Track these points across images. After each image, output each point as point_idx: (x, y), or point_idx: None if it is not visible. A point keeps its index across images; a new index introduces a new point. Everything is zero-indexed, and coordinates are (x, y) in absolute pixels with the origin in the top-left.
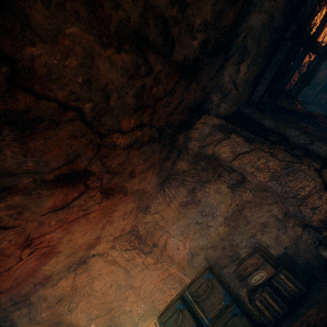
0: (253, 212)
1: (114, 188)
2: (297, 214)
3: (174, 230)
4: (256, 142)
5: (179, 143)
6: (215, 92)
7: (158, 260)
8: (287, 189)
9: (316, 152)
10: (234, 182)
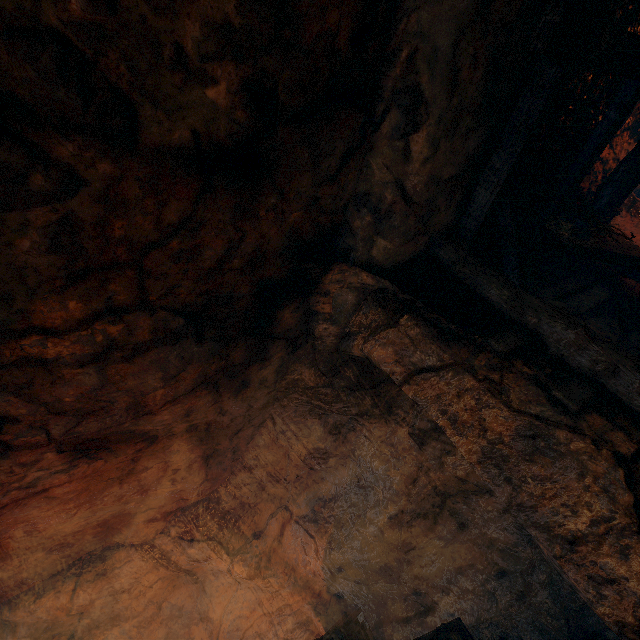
0: (474, 506)
1: (102, 437)
2: (559, 571)
3: (302, 507)
4: (462, 344)
5: (286, 327)
6: (358, 209)
7: (258, 572)
8: (527, 500)
9: (627, 401)
10: (426, 426)
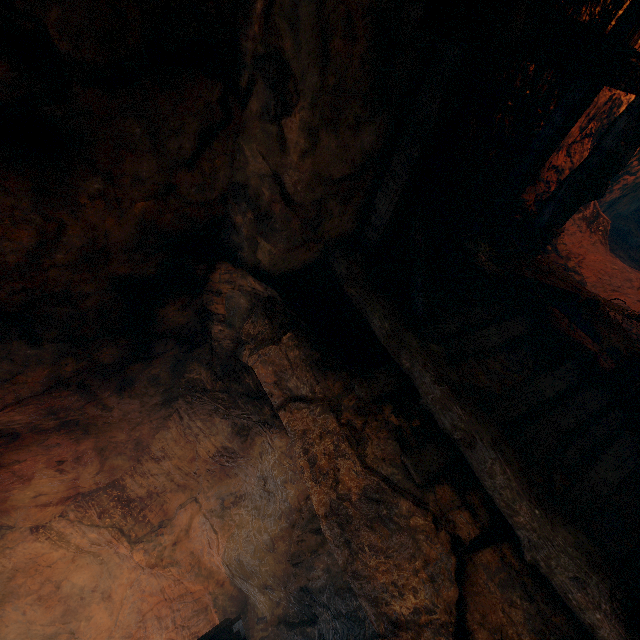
0: None
1: None
2: None
3: (212, 501)
4: (339, 376)
5: (174, 325)
6: (238, 202)
7: (160, 561)
8: (362, 569)
9: (479, 478)
10: None
